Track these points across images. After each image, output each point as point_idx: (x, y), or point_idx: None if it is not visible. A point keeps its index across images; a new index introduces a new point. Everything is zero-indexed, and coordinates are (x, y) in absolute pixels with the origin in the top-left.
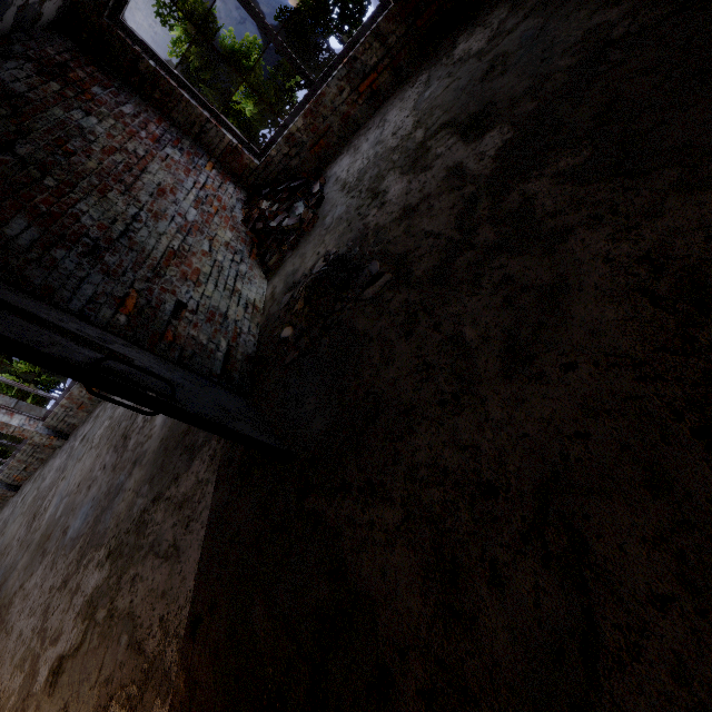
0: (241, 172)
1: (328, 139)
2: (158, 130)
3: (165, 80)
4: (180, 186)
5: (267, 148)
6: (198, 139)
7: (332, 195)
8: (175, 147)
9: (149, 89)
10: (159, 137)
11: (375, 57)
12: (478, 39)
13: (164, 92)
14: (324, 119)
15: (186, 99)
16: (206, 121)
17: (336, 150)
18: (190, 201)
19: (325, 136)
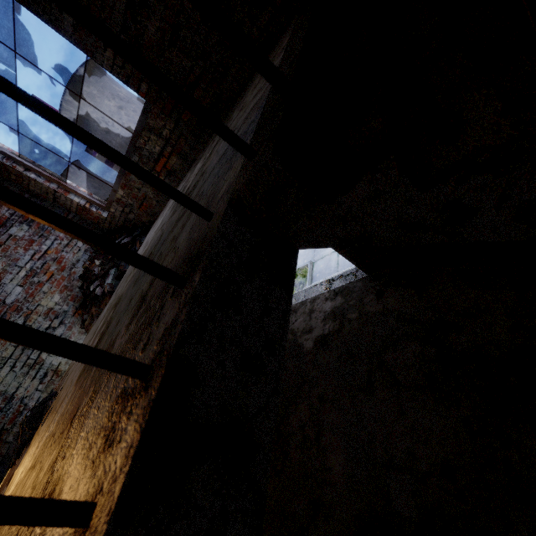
0: (97, 221)
1: (149, 202)
2: (9, 211)
3: (12, 168)
4: (13, 266)
5: (110, 204)
6: (56, 201)
7: (124, 275)
8: (24, 222)
9: (6, 173)
10: (7, 219)
11: (157, 146)
12: (195, 172)
13: (16, 175)
14: (138, 189)
15: (33, 179)
16: (54, 191)
17: (160, 209)
18: (19, 279)
19: (145, 200)
